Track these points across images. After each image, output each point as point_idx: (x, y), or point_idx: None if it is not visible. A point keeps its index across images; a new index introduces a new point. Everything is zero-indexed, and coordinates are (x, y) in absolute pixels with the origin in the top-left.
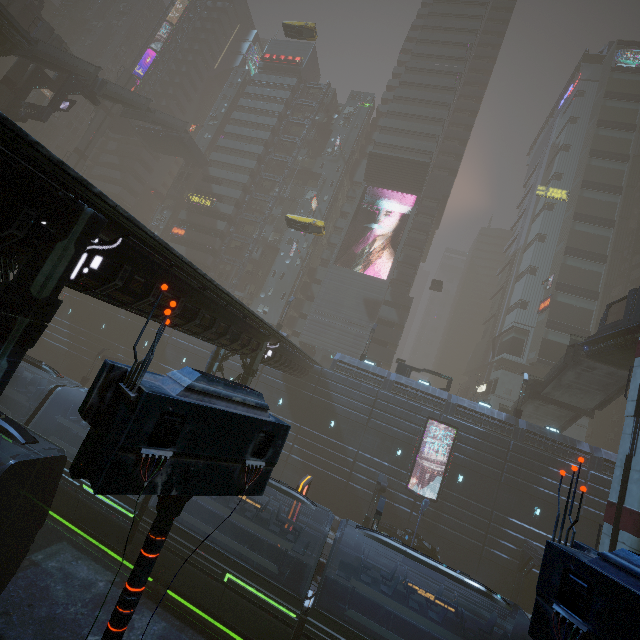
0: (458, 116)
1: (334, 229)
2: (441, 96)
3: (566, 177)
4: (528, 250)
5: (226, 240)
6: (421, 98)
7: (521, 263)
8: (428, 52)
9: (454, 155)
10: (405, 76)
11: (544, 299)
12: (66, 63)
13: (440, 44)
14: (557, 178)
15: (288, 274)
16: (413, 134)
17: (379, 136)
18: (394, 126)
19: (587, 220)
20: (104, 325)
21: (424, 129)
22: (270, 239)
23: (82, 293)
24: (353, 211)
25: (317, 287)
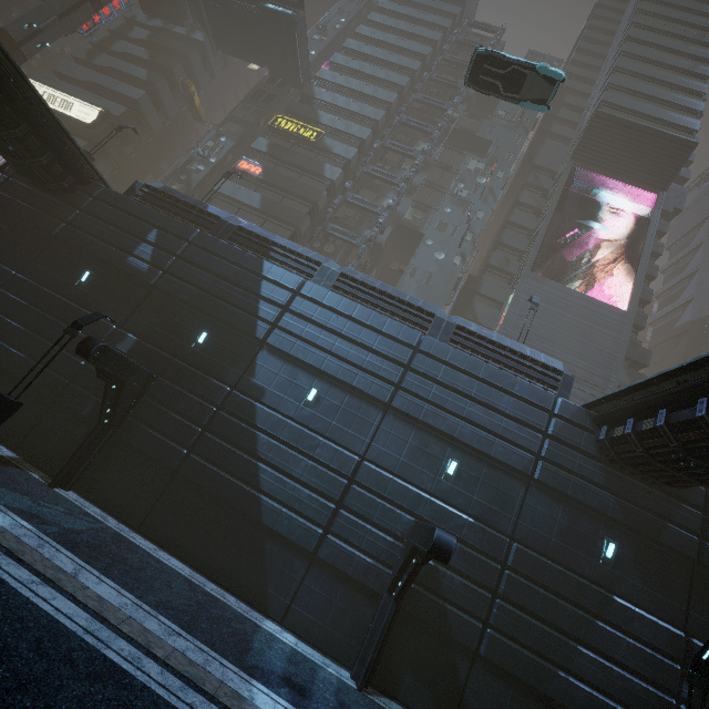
0: None
1: (506, 225)
2: (693, 65)
3: None
4: None
5: (337, 198)
6: (664, 61)
7: None
8: (662, 13)
9: None
10: (634, 32)
11: None
12: None
13: (676, 9)
14: None
15: (440, 276)
16: (660, 102)
17: (608, 94)
18: (629, 86)
19: None
20: (86, 274)
21: (677, 99)
22: (406, 217)
23: (40, 194)
24: (557, 197)
25: (484, 308)
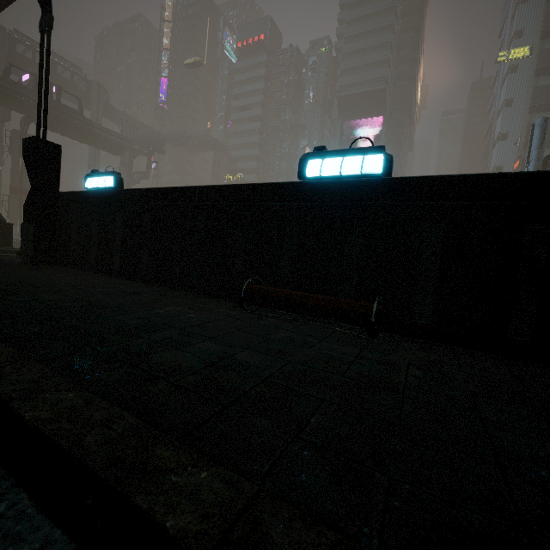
0: (406, 22)
1: None
2: (383, 20)
3: (527, 31)
4: (499, 117)
5: None
6: (367, 30)
7: (495, 130)
8: None
9: (409, 62)
10: (349, 14)
11: (516, 160)
12: (144, 140)
13: None
14: (518, 36)
15: None
16: (367, 66)
17: (341, 80)
18: (350, 66)
19: (549, 72)
20: None
21: (375, 58)
22: None
23: None
24: (337, 147)
25: None
